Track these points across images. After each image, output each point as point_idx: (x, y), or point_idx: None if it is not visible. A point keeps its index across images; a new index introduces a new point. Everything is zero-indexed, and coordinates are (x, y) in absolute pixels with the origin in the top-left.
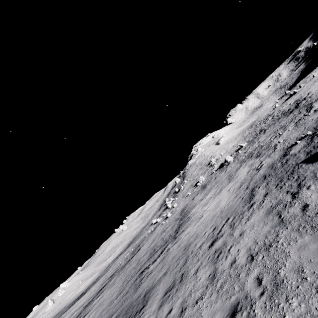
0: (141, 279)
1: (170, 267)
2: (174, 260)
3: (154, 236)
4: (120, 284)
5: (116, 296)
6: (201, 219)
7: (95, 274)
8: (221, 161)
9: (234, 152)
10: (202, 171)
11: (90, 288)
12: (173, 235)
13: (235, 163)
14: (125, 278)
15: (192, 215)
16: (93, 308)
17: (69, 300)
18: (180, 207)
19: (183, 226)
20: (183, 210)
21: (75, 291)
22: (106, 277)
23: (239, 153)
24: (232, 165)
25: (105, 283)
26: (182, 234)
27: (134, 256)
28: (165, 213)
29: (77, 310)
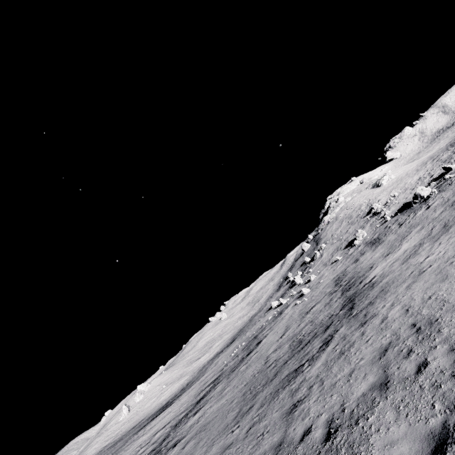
0: (293, 392)
1: (387, 370)
2: (393, 356)
3: (284, 322)
4: (238, 397)
5: (234, 419)
6: (426, 275)
7: (184, 377)
8: (399, 203)
9: (432, 182)
10: (357, 225)
11: (179, 397)
12: (342, 314)
13: (453, 189)
14: (246, 388)
15: (379, 278)
16: (190, 433)
17: (150, 410)
18: (326, 278)
19: (362, 297)
20: (338, 279)
21: (157, 399)
22: (204, 383)
23: (447, 179)
24: (445, 194)
25: (203, 392)
26: (373, 308)
27: (253, 353)
28: (294, 291)
29: (161, 429)
